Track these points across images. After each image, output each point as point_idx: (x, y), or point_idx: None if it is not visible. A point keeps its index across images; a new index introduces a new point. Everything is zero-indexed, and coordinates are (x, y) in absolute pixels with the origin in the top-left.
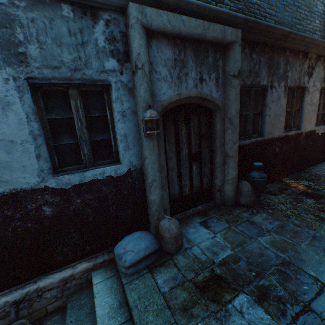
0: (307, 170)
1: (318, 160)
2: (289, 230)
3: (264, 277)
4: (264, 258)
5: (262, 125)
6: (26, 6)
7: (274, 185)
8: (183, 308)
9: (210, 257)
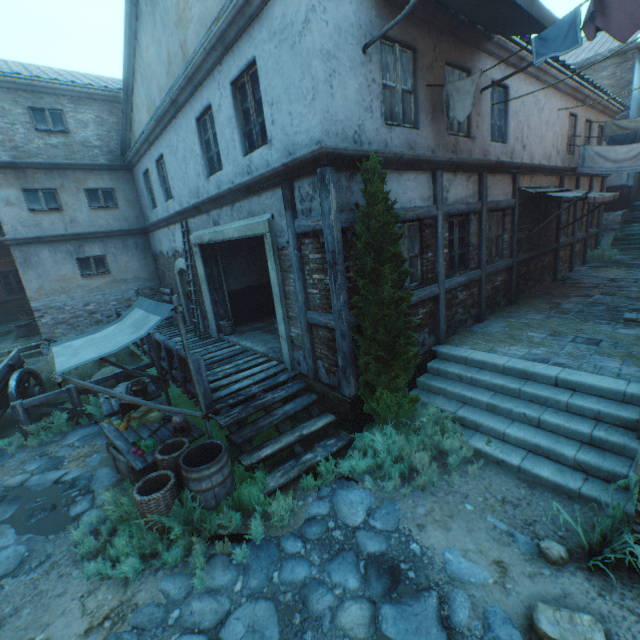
0: None
1: None
2: None
3: None
4: None
5: None
6: None
7: None
8: None
9: None
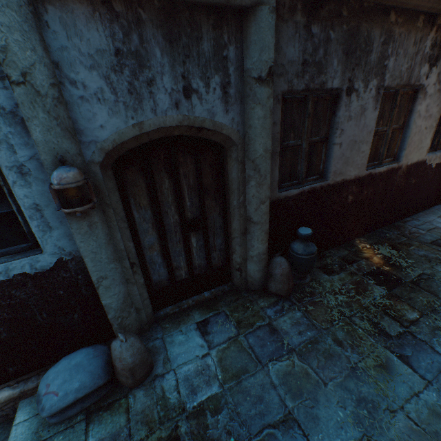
0: (401, 223)
1: (422, 205)
2: (321, 352)
3: None
4: (261, 408)
5: (327, 161)
6: None
7: (338, 253)
8: None
9: (184, 398)
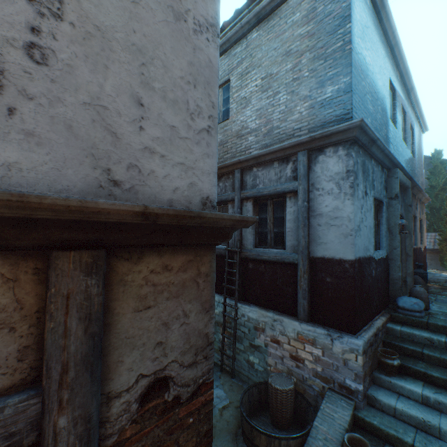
0: None
1: None
2: None
3: None
4: None
5: None
6: (375, 165)
7: None
8: None
9: None
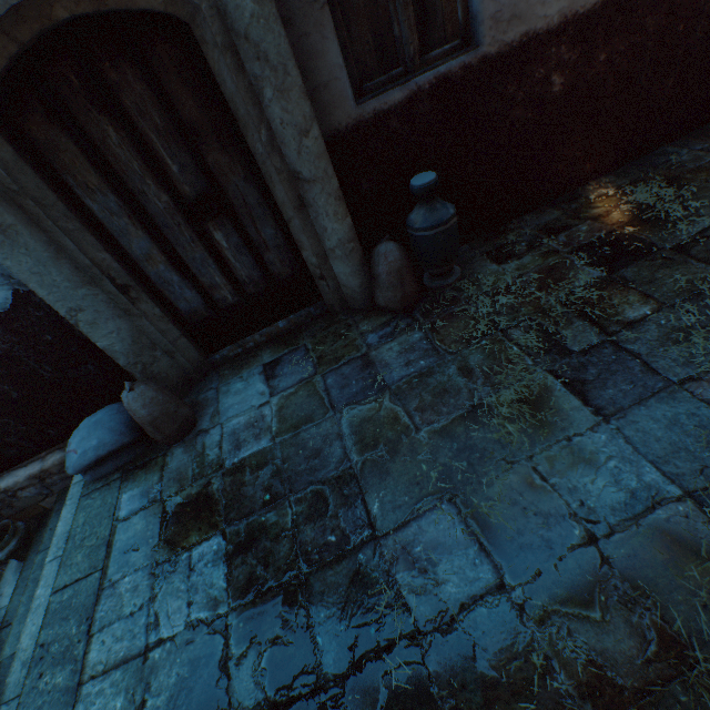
0: None
1: None
2: (431, 388)
3: (279, 507)
4: (314, 463)
5: None
6: None
7: (538, 219)
8: (124, 549)
9: (225, 455)
